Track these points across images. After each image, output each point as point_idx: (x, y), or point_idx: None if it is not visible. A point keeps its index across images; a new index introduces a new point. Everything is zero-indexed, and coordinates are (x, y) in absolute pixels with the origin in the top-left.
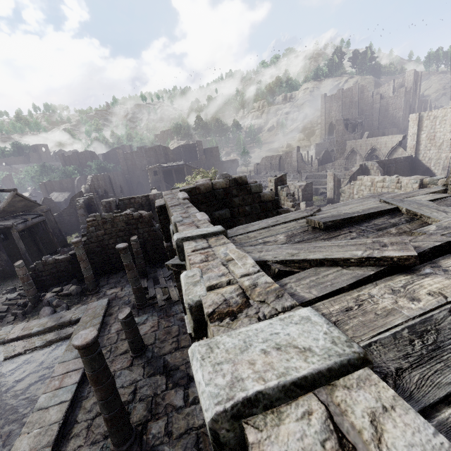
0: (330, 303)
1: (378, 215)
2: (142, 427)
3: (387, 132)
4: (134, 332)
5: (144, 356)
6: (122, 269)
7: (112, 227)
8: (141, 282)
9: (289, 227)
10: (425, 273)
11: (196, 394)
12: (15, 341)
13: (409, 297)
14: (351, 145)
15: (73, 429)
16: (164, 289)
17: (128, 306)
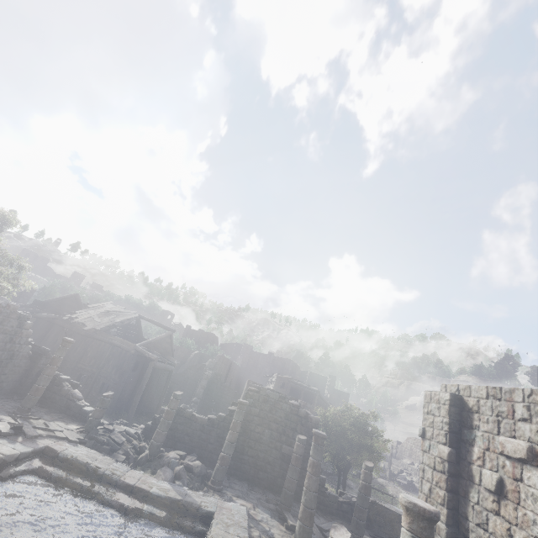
0: None
1: None
2: None
3: None
4: None
5: None
6: (247, 479)
7: (269, 411)
8: (284, 513)
9: None
10: None
11: None
12: (126, 490)
13: None
14: None
15: None
16: None
17: None
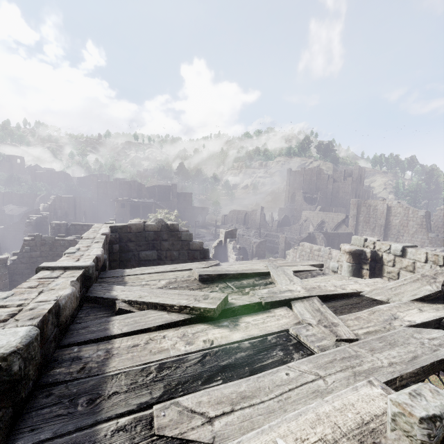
0: (127, 339)
1: (251, 276)
2: None
3: (336, 209)
4: None
5: None
6: None
7: (50, 251)
8: None
9: (179, 275)
10: (222, 324)
11: None
12: None
13: (188, 341)
14: (306, 215)
15: None
16: None
17: None
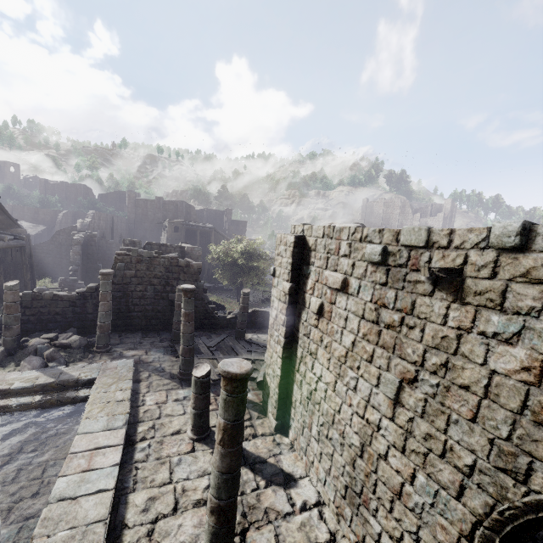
0: None
1: None
2: (240, 539)
3: None
4: (207, 400)
5: (211, 441)
6: (141, 329)
7: (147, 270)
8: (175, 347)
9: None
10: None
11: (305, 498)
12: None
13: None
14: None
15: (124, 536)
16: (212, 361)
17: (164, 375)
